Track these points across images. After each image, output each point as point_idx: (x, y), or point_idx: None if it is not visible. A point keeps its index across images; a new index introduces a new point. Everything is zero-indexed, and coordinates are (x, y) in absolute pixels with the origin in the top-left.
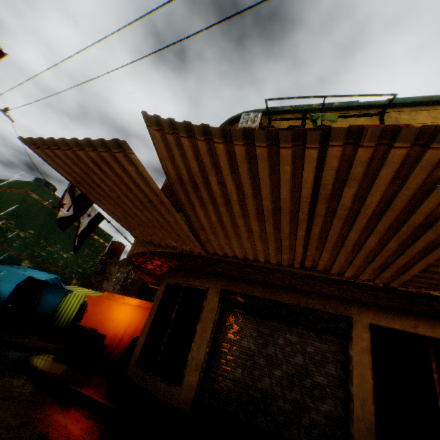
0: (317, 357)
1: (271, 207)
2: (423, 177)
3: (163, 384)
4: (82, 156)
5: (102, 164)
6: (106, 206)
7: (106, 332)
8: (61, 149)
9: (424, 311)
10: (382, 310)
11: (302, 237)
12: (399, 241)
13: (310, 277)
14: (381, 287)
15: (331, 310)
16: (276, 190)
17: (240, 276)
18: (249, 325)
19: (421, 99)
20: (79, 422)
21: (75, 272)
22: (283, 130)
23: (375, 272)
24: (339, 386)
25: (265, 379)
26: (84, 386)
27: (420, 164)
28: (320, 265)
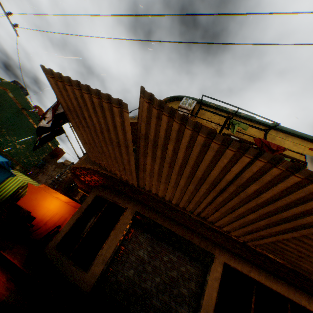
0: (186, 275)
1: (200, 176)
2: (301, 196)
3: (74, 267)
4: (85, 97)
5: (97, 108)
6: (80, 131)
7: (36, 215)
8: (71, 86)
9: (259, 263)
10: (234, 255)
11: (209, 199)
12: (267, 222)
13: (200, 222)
14: (241, 242)
15: (203, 246)
16: (209, 169)
17: (152, 206)
18: (148, 241)
19: (291, 131)
20: (4, 283)
21: (21, 161)
22: (236, 141)
23: (242, 233)
24: (195, 297)
25: (148, 281)
26: (12, 254)
27: (303, 189)
28: (210, 218)
